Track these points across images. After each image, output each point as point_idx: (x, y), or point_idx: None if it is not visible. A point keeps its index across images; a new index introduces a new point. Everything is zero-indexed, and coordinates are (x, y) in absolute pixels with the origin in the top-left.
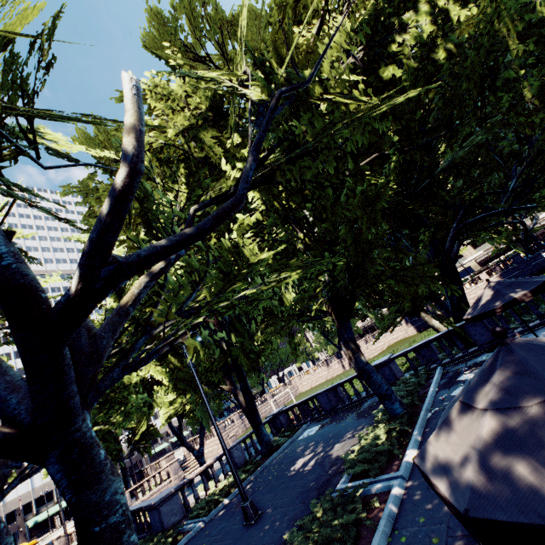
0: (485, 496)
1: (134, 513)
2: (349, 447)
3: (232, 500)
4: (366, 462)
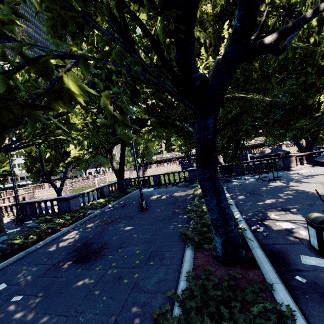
0: None
1: (35, 203)
2: (186, 193)
3: (114, 205)
4: None
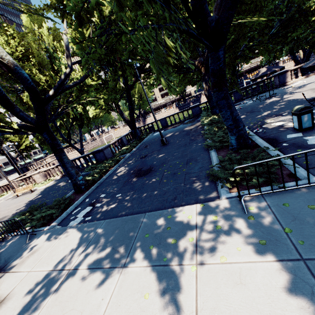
0: None
1: (75, 161)
2: (194, 126)
3: (138, 148)
4: (213, 122)
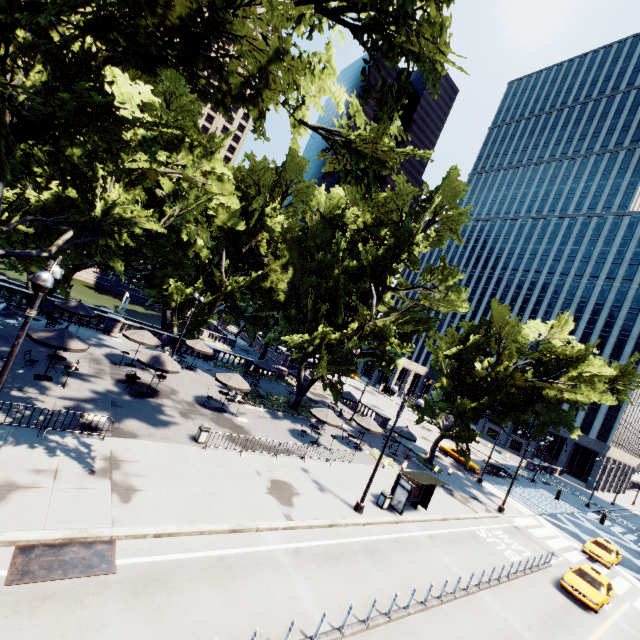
0: (44, 340)
1: None
2: None
3: None
4: None
